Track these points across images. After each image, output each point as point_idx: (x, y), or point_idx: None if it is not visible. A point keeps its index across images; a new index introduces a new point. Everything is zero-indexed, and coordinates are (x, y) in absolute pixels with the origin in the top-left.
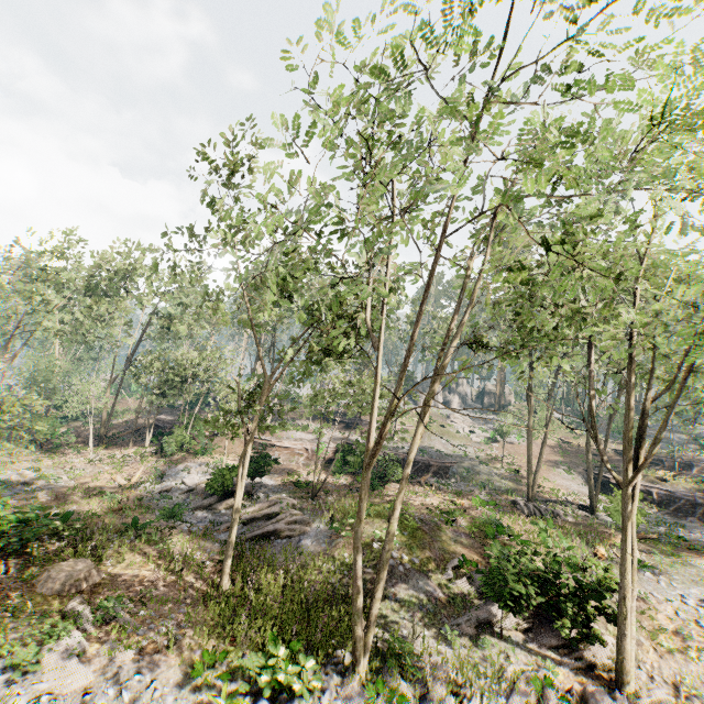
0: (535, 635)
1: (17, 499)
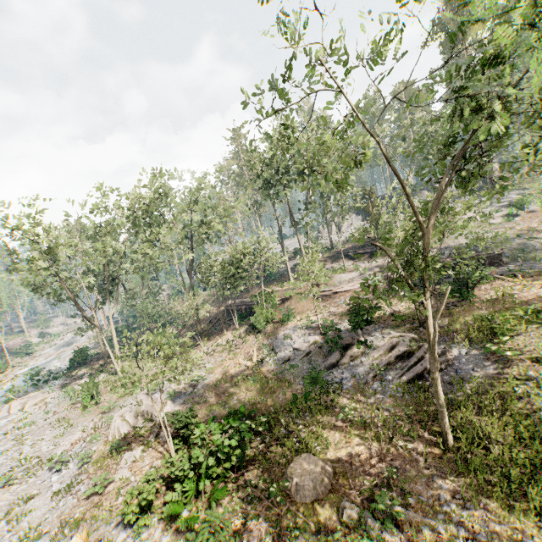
0: None
1: (190, 405)
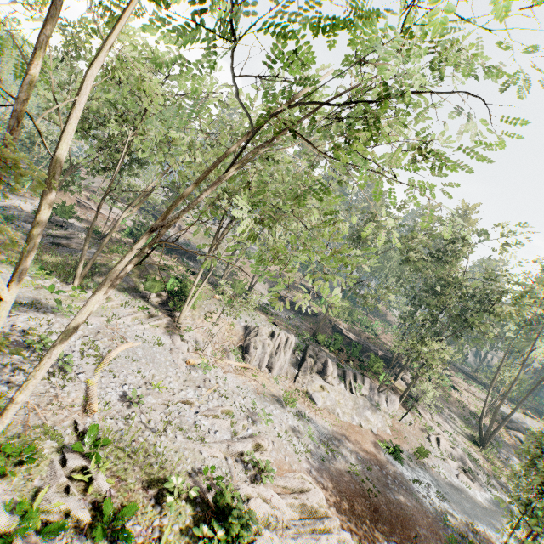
0: (162, 306)
1: None
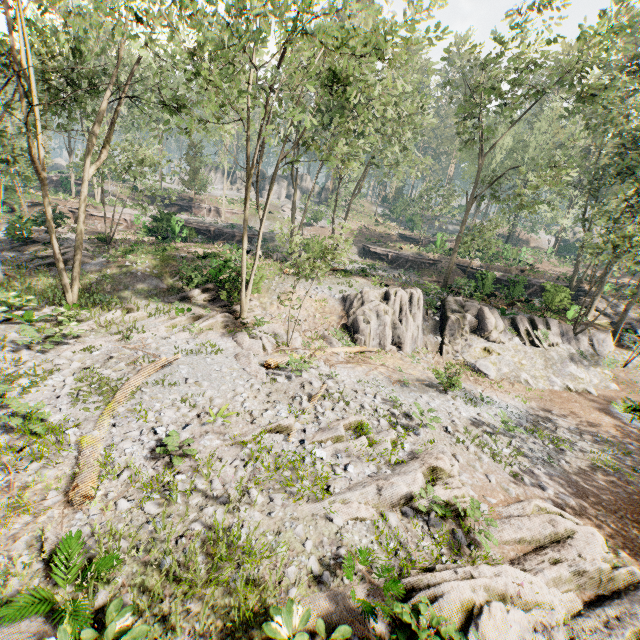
0: (214, 303)
1: None
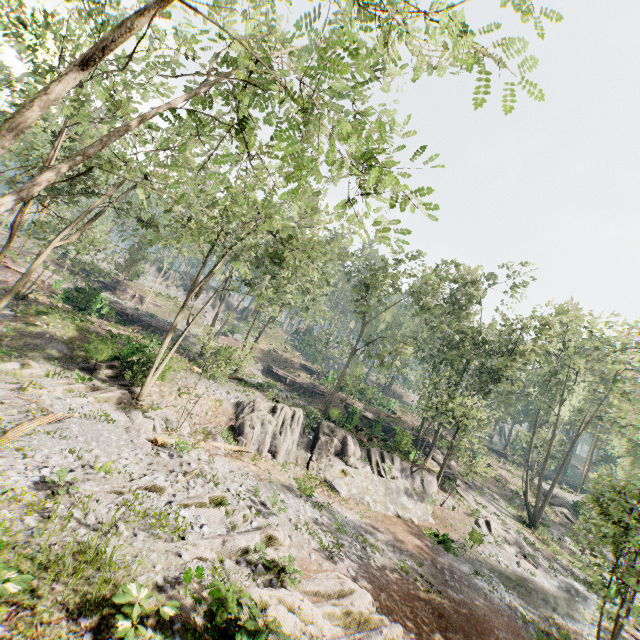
0: (115, 380)
1: None
